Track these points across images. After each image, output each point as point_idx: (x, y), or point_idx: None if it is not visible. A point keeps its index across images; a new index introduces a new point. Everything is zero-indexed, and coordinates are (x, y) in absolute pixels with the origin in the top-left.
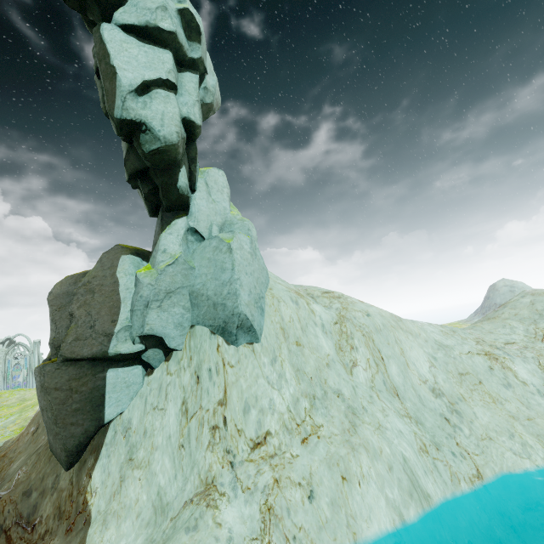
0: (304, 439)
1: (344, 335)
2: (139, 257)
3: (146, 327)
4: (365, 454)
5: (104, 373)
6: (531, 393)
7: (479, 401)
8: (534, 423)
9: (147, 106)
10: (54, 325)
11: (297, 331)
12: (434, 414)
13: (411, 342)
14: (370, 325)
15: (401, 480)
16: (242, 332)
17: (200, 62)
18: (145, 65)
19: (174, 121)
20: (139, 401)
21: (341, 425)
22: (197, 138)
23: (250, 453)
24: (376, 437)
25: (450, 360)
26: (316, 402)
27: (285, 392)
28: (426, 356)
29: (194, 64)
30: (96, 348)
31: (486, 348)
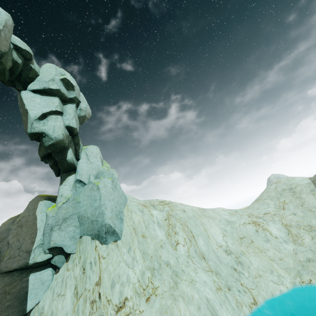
0: (147, 299)
1: (171, 226)
2: (50, 201)
3: (51, 243)
4: (182, 301)
5: (27, 277)
6: (280, 242)
7: (252, 253)
8: (283, 261)
9: (45, 124)
10: None
11: (142, 228)
12: (227, 266)
13: (211, 223)
14: (185, 217)
15: (206, 315)
16: (109, 235)
17: (75, 98)
18: (44, 106)
19: (60, 129)
20: (50, 292)
21: (168, 284)
22: (76, 134)
23: (115, 315)
24: (189, 288)
25: (234, 230)
26: (155, 272)
27: (136, 269)
28: (220, 230)
29: (72, 100)
30: (21, 262)
31: (253, 219)
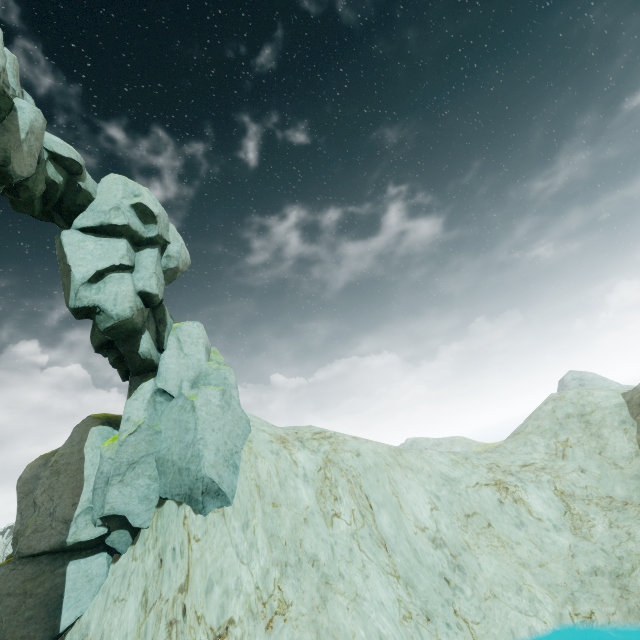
0: (270, 625)
1: (328, 483)
2: (110, 426)
3: (106, 507)
4: (330, 636)
5: (64, 567)
6: (545, 527)
7: (486, 547)
8: (545, 569)
9: (101, 291)
10: (20, 515)
11: (273, 486)
12: (431, 571)
13: (409, 481)
14: (358, 466)
15: None
16: (210, 498)
17: (158, 238)
18: (100, 257)
19: (128, 298)
20: (101, 598)
21: (310, 601)
22: (157, 304)
23: None
24: (348, 612)
25: (455, 497)
26: (289, 574)
27: (254, 565)
28: (427, 496)
29: (152, 241)
30: (54, 539)
31: (498, 476)
